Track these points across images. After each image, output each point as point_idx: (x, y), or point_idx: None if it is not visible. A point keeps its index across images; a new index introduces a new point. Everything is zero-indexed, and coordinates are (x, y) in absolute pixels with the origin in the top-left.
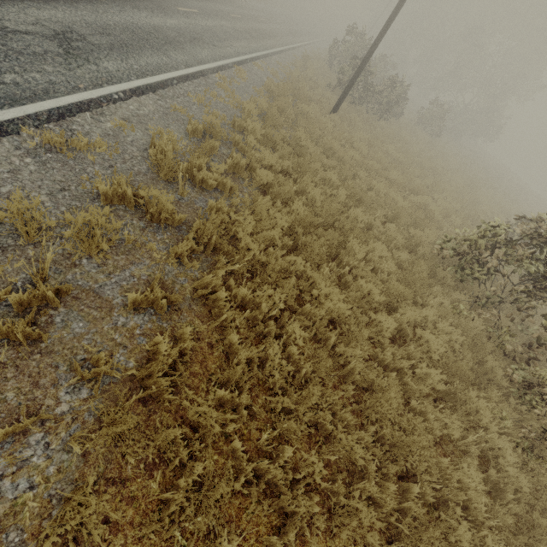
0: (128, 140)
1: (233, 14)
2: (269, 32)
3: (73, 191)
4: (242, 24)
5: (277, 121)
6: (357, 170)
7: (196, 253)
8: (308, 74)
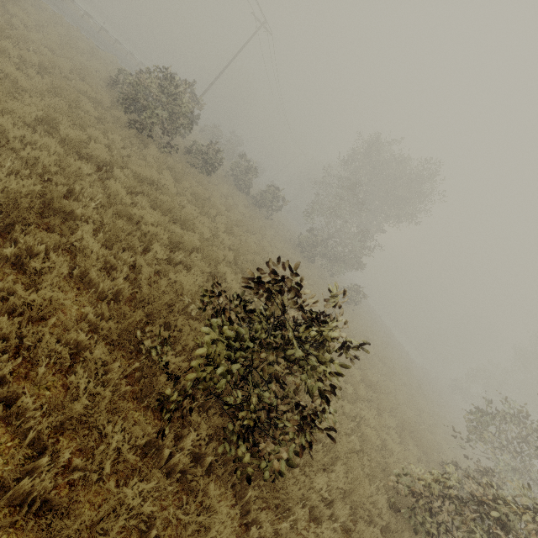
0: None
1: None
2: None
3: None
4: None
5: None
6: None
7: None
8: None
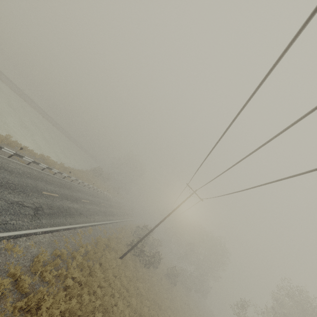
0: (30, 251)
1: (103, 204)
2: (114, 213)
3: (1, 267)
4: (104, 208)
5: (91, 256)
6: (115, 292)
7: (21, 309)
8: (120, 236)
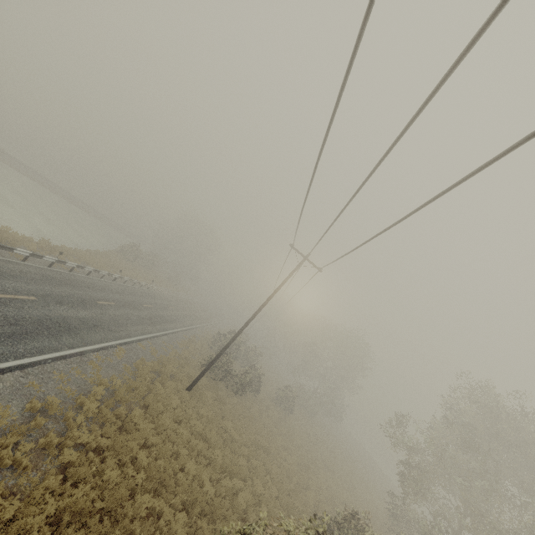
0: None
1: (147, 305)
2: (171, 318)
3: None
4: (149, 312)
5: (124, 397)
6: (180, 448)
7: None
8: (185, 354)
